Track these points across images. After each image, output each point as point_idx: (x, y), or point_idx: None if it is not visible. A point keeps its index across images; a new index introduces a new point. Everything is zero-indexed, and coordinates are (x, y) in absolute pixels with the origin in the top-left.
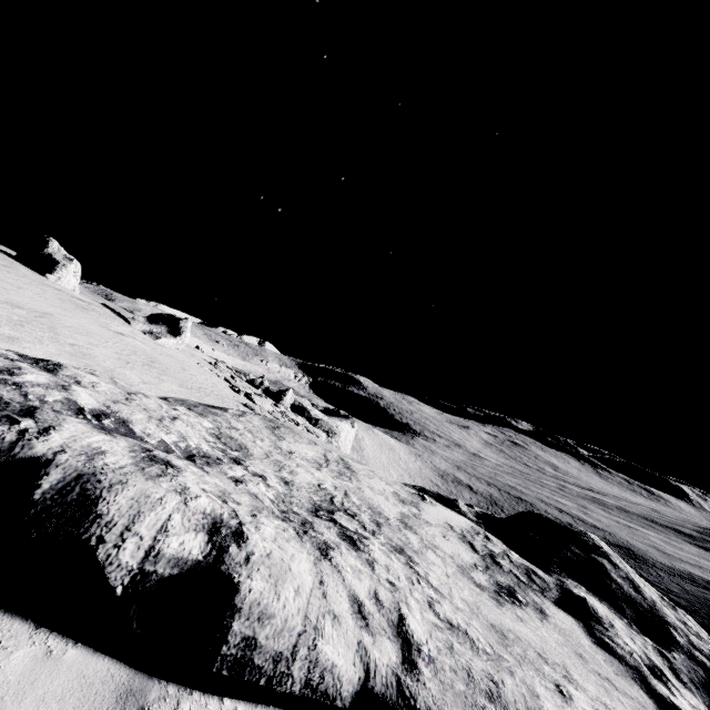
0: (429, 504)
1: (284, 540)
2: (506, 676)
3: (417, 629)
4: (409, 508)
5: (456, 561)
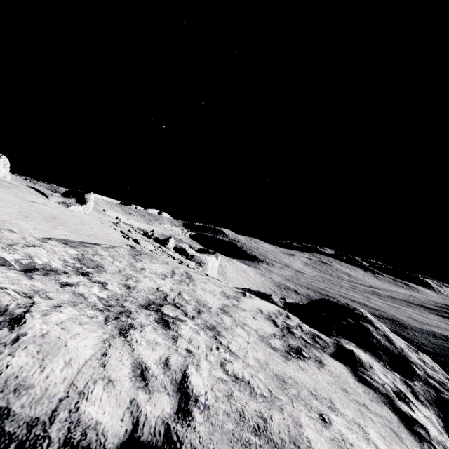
0: (248, 297)
1: (76, 323)
2: (275, 412)
3: (198, 384)
4: (231, 301)
5: (259, 333)
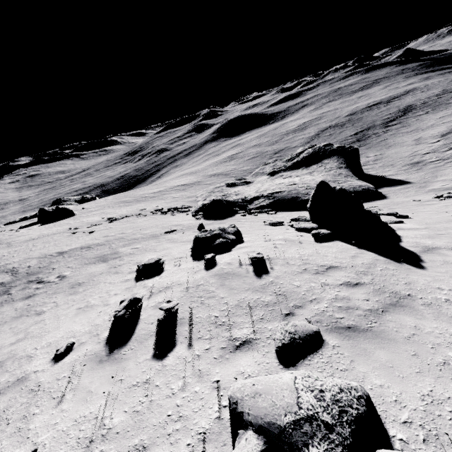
0: None
1: None
2: None
3: None
4: None
5: None
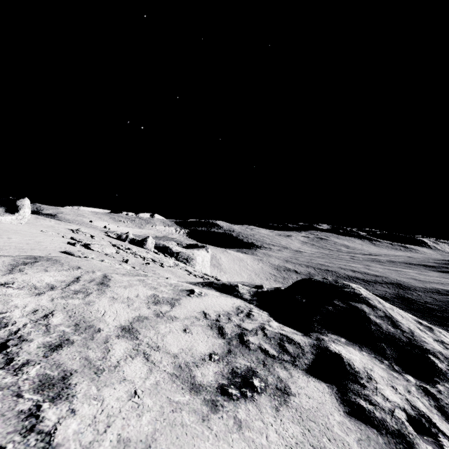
0: (195, 296)
1: None
2: None
3: None
4: (158, 308)
5: (179, 360)
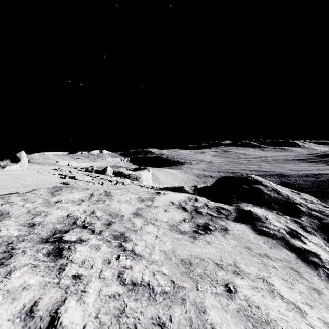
0: (162, 195)
1: None
2: (176, 308)
3: (73, 321)
4: (145, 203)
5: (169, 223)
